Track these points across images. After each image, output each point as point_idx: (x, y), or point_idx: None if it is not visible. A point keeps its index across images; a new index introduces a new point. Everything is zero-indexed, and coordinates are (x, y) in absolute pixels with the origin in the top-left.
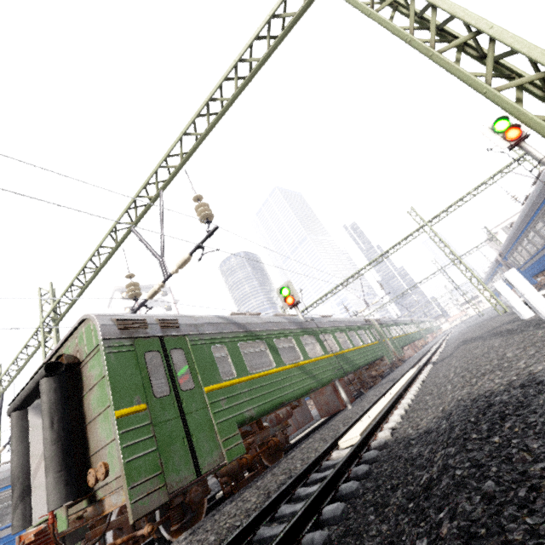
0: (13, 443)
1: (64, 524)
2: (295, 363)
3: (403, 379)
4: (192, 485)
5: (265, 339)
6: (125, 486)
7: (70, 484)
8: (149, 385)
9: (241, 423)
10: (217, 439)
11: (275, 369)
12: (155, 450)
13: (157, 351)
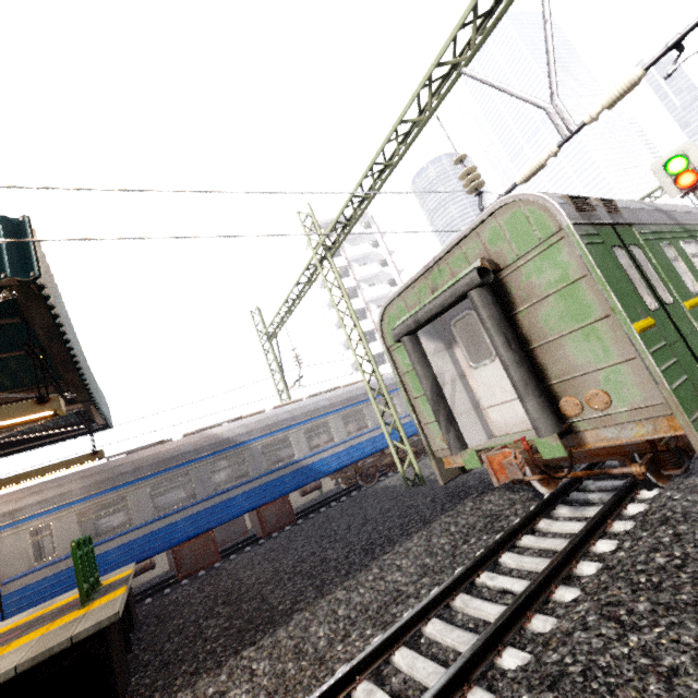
0: (418, 368)
1: (557, 451)
2: None
3: None
4: None
5: (697, 238)
6: (683, 418)
7: (552, 411)
8: (636, 293)
9: None
10: None
11: None
12: (686, 379)
13: (618, 246)
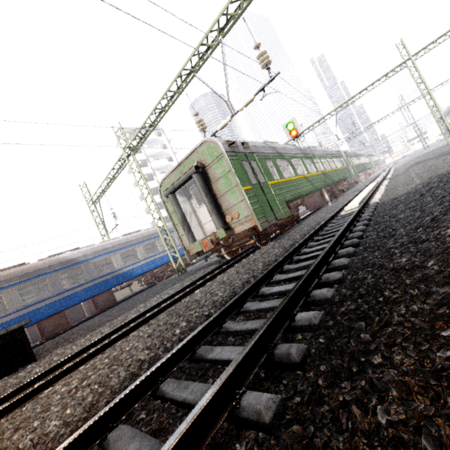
0: (175, 208)
1: (223, 235)
2: (303, 175)
3: (368, 187)
4: (275, 223)
5: (287, 159)
6: (255, 218)
7: (221, 220)
8: (248, 178)
9: (286, 202)
10: (279, 207)
11: (295, 177)
12: (260, 207)
13: (245, 161)
